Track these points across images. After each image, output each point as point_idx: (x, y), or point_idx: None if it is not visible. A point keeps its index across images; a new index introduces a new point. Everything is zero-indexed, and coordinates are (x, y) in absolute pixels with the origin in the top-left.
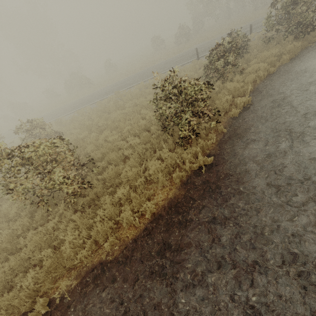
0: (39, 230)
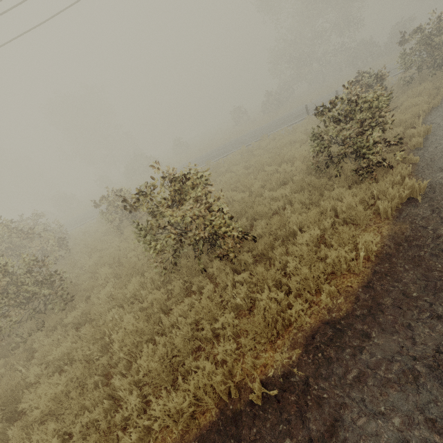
0: (206, 290)
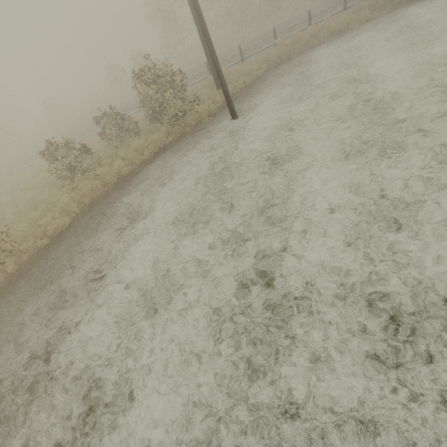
0: None
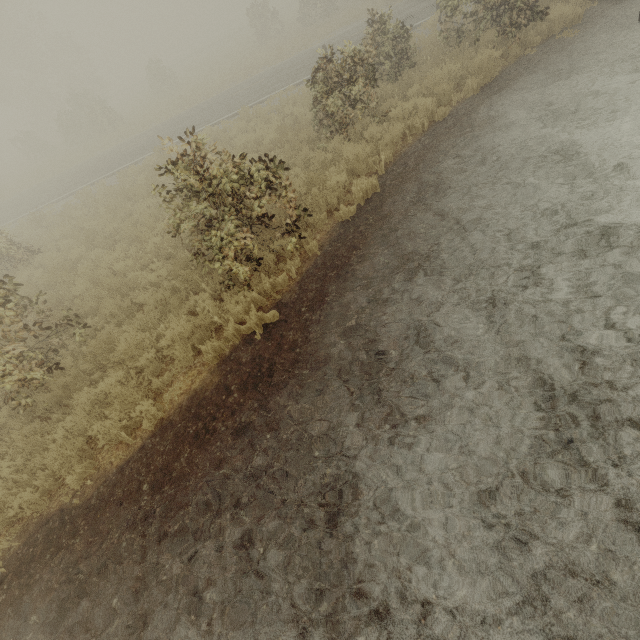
0: None
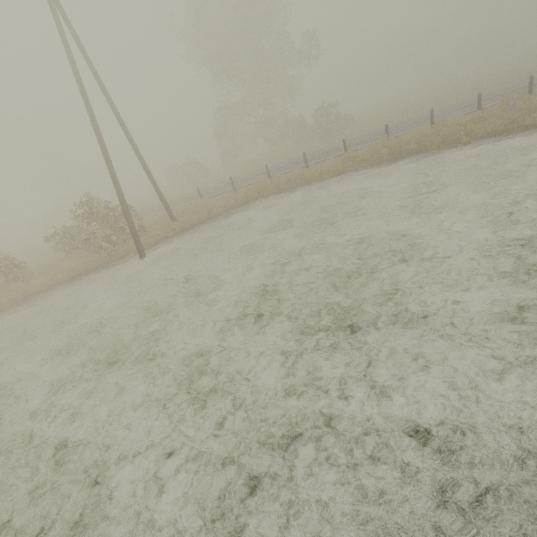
0: None
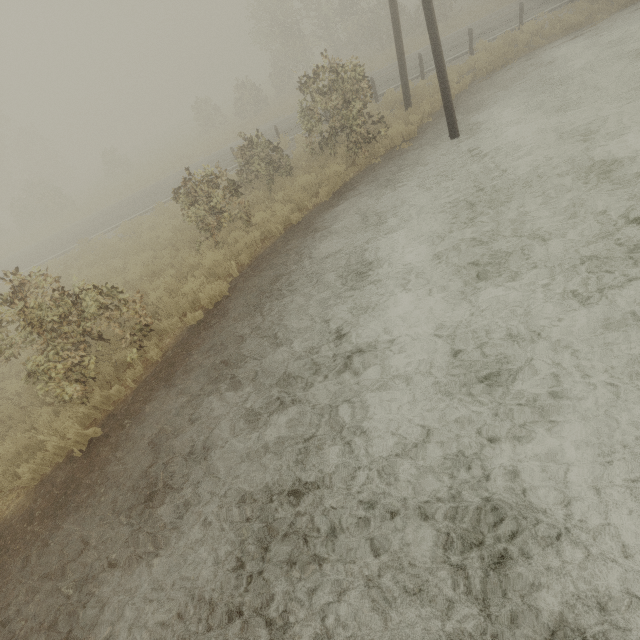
0: None
